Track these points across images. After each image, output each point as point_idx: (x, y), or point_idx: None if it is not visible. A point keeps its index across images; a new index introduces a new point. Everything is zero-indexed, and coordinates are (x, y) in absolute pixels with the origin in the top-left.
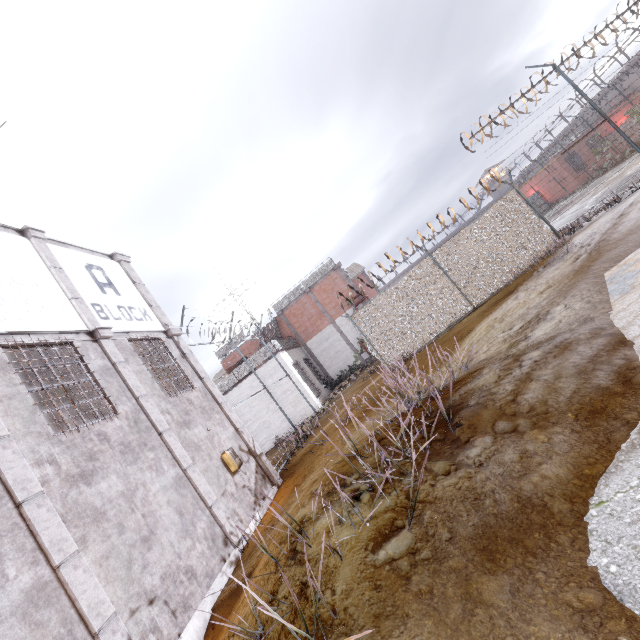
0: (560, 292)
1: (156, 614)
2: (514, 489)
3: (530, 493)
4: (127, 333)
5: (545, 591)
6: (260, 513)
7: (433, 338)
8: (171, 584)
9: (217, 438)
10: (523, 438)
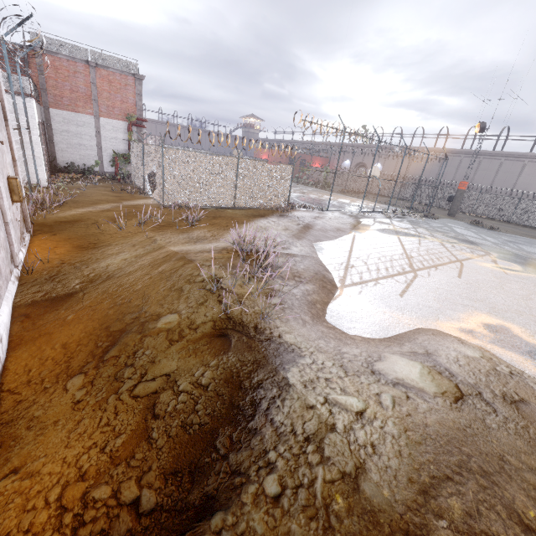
0: (295, 236)
1: None
2: (306, 298)
3: (311, 301)
4: None
5: (320, 322)
6: (25, 250)
7: (203, 206)
8: None
9: (5, 157)
10: (305, 285)
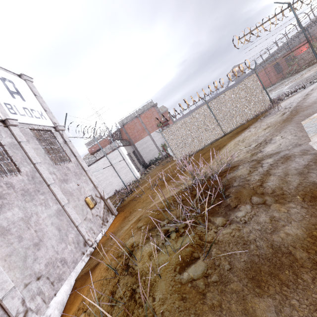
0: (276, 130)
1: (41, 285)
2: (268, 240)
3: (279, 244)
4: (29, 124)
5: (300, 314)
6: (105, 229)
7: (202, 148)
8: (51, 268)
9: (83, 189)
10: (270, 208)
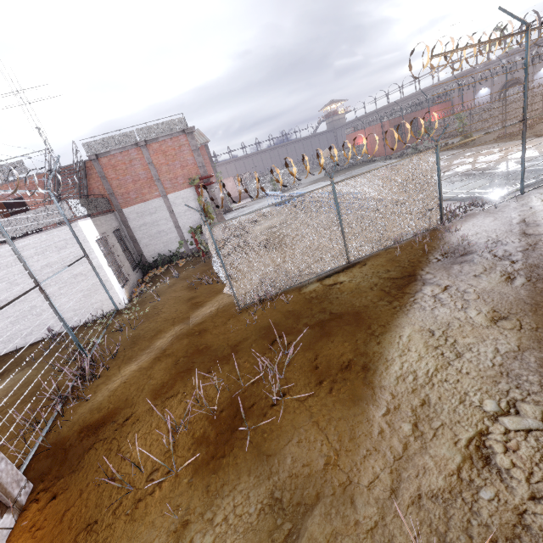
0: None
1: None
2: None
3: None
4: None
5: None
6: None
7: (298, 283)
8: None
9: None
10: None
